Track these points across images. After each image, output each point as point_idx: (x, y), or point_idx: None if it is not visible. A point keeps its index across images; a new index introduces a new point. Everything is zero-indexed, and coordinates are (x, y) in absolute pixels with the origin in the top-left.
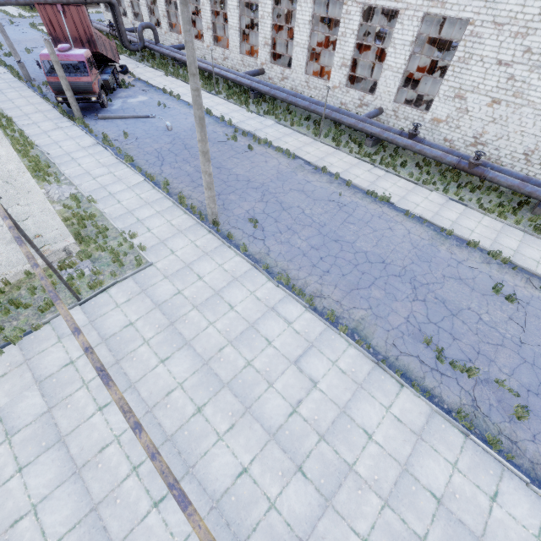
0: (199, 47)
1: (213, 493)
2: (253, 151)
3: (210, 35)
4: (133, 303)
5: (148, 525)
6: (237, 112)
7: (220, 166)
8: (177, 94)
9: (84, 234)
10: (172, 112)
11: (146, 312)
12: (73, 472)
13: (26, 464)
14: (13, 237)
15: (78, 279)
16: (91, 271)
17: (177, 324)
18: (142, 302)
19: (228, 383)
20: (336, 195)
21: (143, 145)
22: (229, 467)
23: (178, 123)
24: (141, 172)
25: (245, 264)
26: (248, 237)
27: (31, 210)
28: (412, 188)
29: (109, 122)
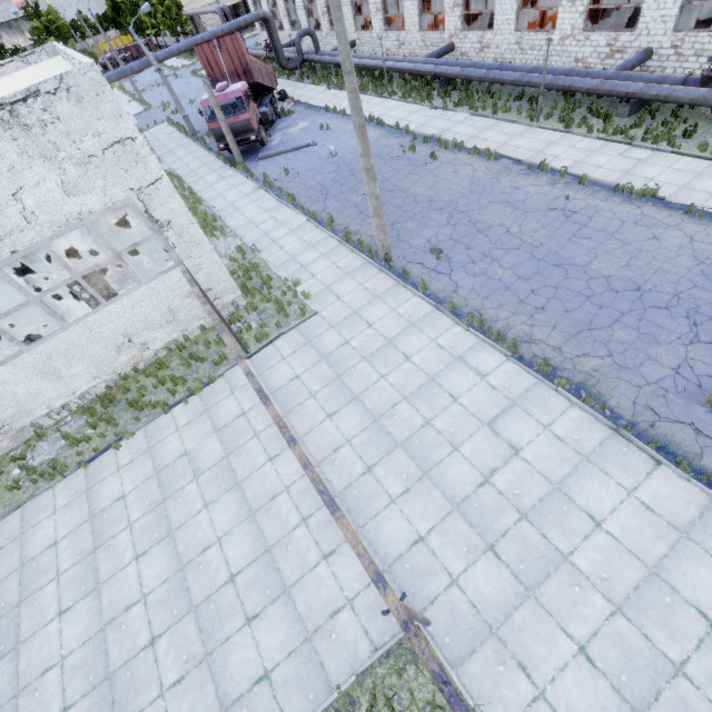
0: (366, 41)
1: (384, 556)
2: (437, 161)
3: (380, 19)
4: (299, 356)
5: (318, 575)
6: (416, 113)
7: (393, 188)
8: (341, 109)
9: (250, 286)
10: (335, 134)
11: (312, 364)
12: (249, 514)
13: (211, 502)
14: (187, 280)
15: (246, 332)
16: (257, 324)
17: (345, 377)
18: (307, 354)
19: (402, 443)
20: (560, 201)
21: (305, 180)
22: (403, 533)
23: (343, 145)
24: (303, 211)
25: (425, 305)
26: (429, 273)
27: (201, 262)
28: (703, 169)
29: (269, 162)
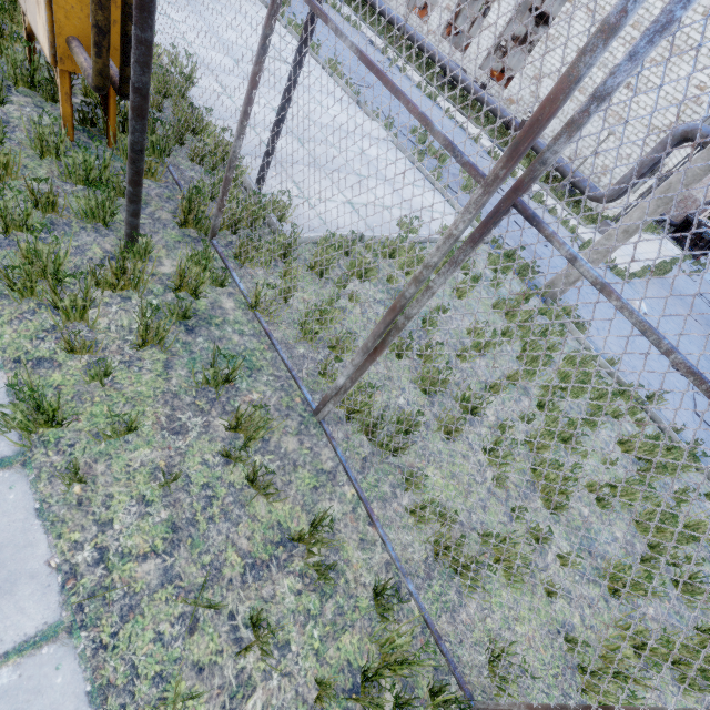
0: None
1: None
2: None
3: None
4: None
5: None
6: None
7: None
8: None
9: None
10: None
11: None
12: None
13: None
14: None
15: None
16: None
17: None
18: None
19: None
20: (386, 65)
21: None
22: None
23: None
24: None
25: (258, 2)
26: None
27: None
28: (462, 117)
29: None
